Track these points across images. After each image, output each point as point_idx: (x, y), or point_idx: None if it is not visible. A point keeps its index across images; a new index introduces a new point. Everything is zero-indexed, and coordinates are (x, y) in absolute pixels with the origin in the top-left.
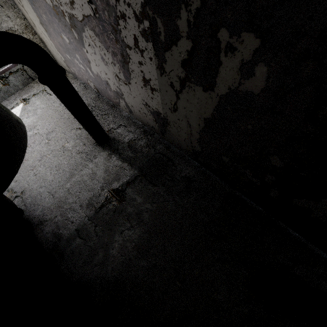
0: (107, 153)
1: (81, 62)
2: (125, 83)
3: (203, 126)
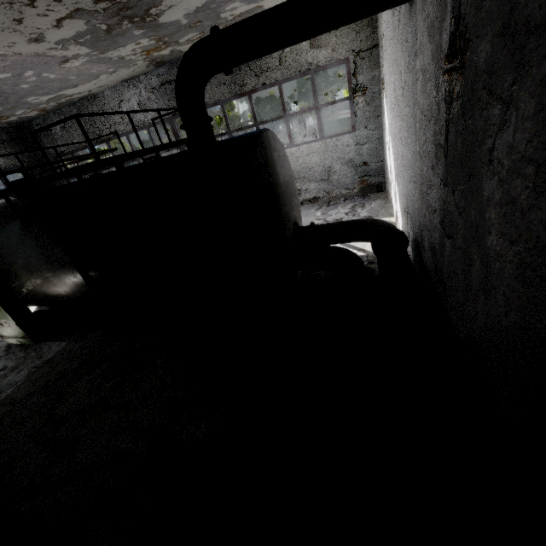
0: None
1: None
2: None
3: None
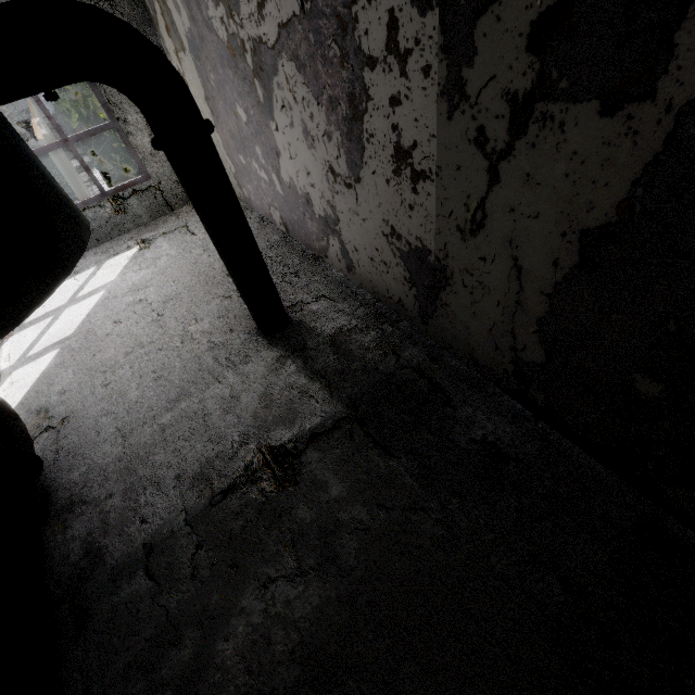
0: (276, 353)
1: (263, 162)
2: (347, 184)
3: (570, 266)
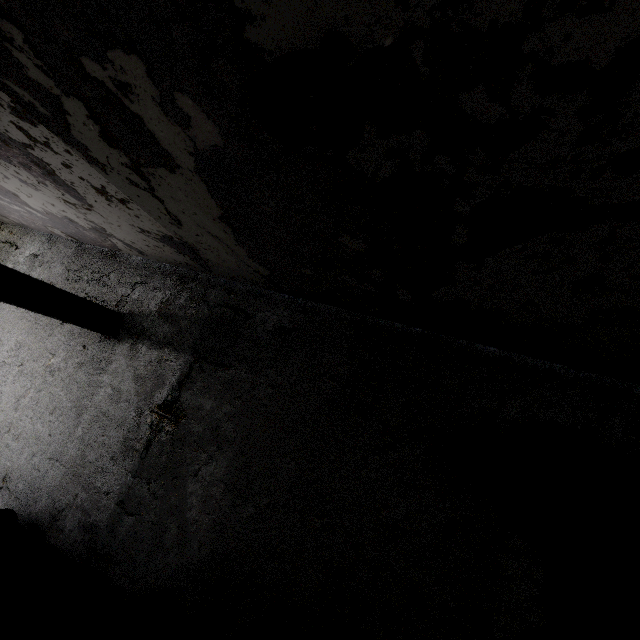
0: (127, 345)
1: (8, 200)
2: (87, 209)
3: (231, 232)
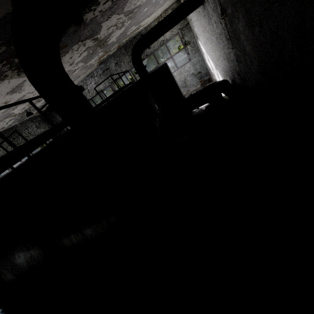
0: (205, 1)
1: None
2: None
3: None
